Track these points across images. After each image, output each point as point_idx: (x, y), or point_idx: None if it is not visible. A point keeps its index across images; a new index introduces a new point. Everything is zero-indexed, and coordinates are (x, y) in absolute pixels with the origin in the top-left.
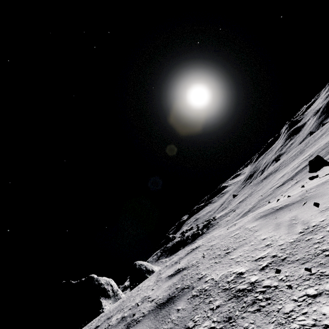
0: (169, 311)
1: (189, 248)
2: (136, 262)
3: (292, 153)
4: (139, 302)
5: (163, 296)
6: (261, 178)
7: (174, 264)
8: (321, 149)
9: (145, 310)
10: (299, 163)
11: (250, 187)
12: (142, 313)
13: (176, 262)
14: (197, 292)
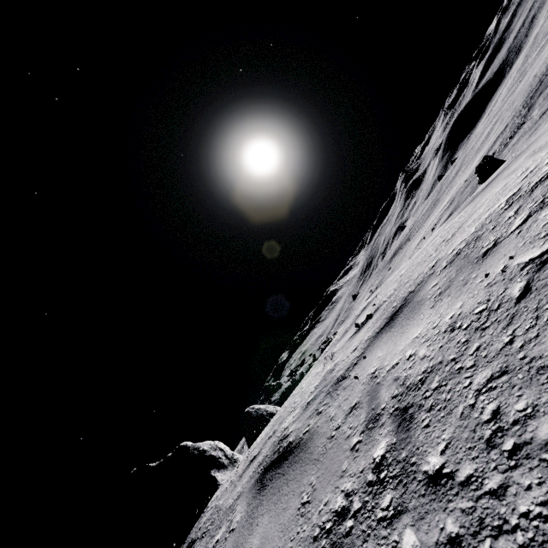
0: (416, 302)
1: (354, 315)
2: (248, 409)
3: (423, 210)
4: (322, 379)
5: (375, 329)
6: (389, 257)
7: (344, 334)
8: (463, 188)
9: (355, 356)
10: (439, 216)
11: (375, 276)
12: (350, 362)
13: (345, 332)
14: (448, 262)
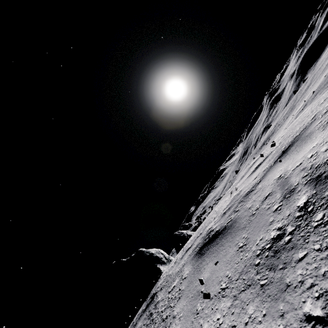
0: (304, 137)
1: (247, 168)
2: (176, 232)
3: (283, 114)
4: (232, 200)
5: (270, 163)
6: (260, 146)
7: (242, 178)
8: (313, 96)
9: (257, 180)
10: (295, 116)
11: (250, 158)
12: (254, 183)
13: (242, 177)
14: (327, 109)
